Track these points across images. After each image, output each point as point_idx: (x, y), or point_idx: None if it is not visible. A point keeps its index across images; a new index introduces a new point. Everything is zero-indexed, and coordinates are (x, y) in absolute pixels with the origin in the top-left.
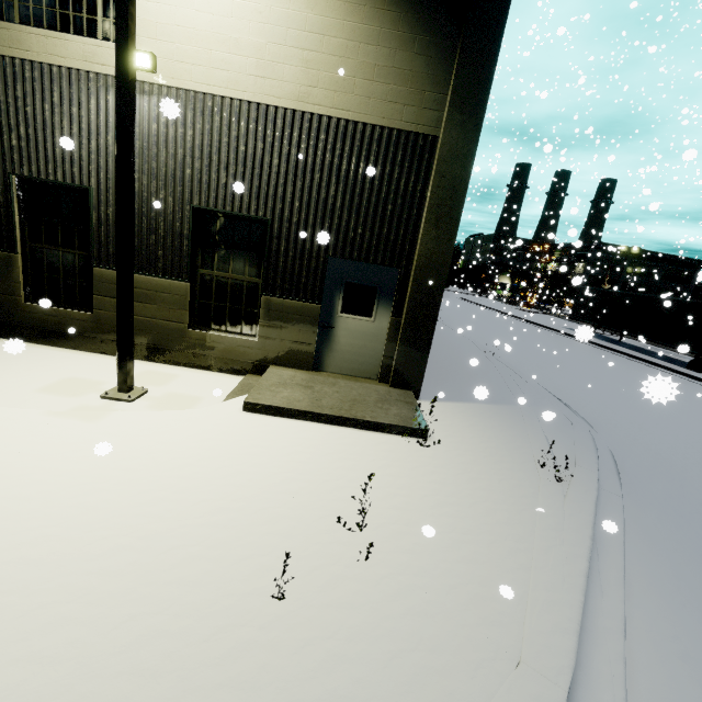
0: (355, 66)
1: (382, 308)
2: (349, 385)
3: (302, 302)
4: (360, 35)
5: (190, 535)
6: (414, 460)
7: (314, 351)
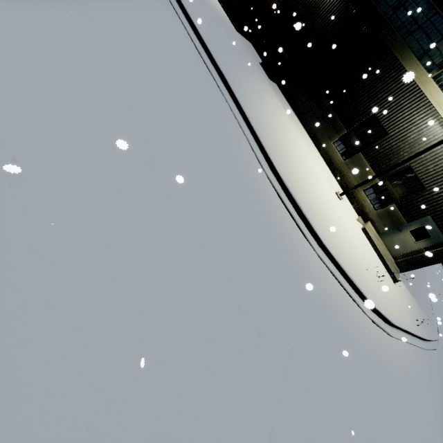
0: None
1: (423, 243)
2: (385, 249)
3: (403, 217)
4: None
5: (356, 246)
6: (390, 282)
7: (386, 231)
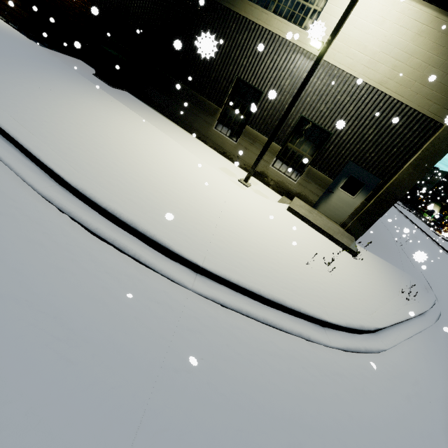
0: (419, 76)
1: (361, 194)
2: (327, 221)
3: (325, 175)
4: (431, 61)
5: (280, 237)
6: (348, 259)
7: (318, 199)
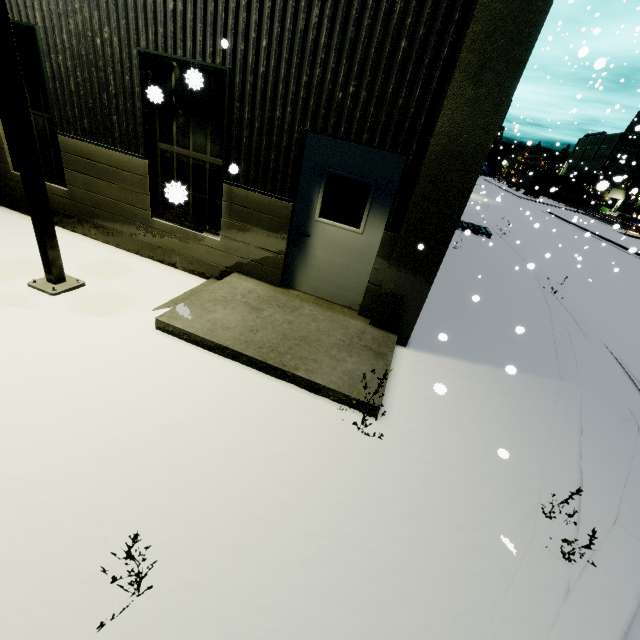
0: None
1: (375, 216)
2: (313, 314)
3: (269, 196)
4: None
5: None
6: (331, 454)
7: (282, 263)
